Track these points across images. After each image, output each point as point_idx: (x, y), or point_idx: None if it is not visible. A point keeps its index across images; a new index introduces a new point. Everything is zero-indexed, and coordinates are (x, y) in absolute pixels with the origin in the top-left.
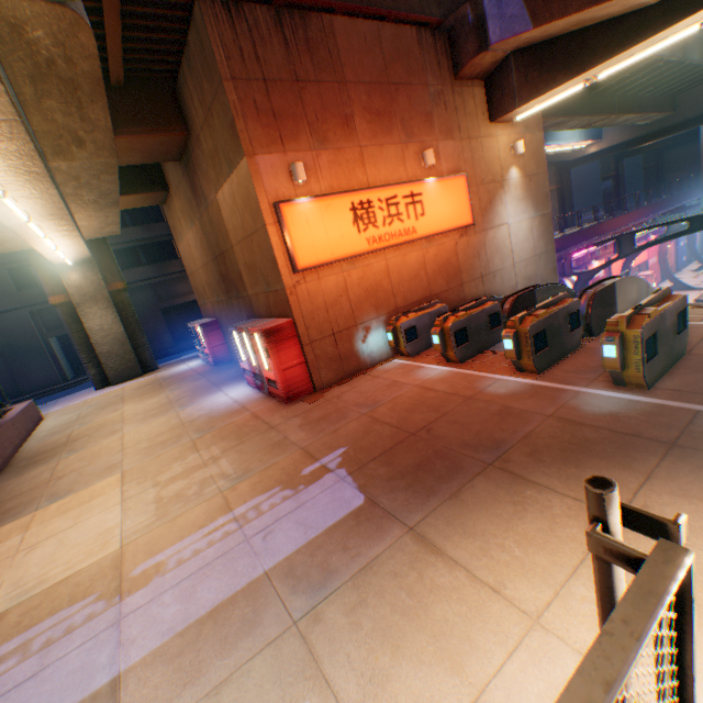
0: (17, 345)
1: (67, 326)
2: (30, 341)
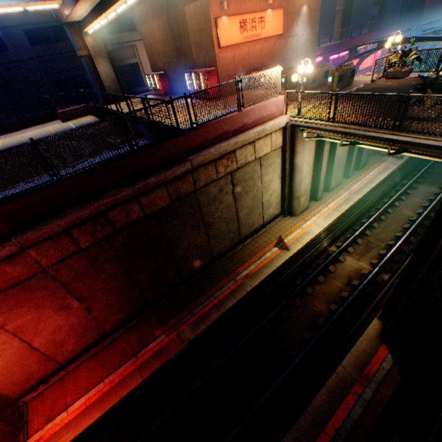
0: (38, 82)
1: (89, 70)
2: (44, 80)
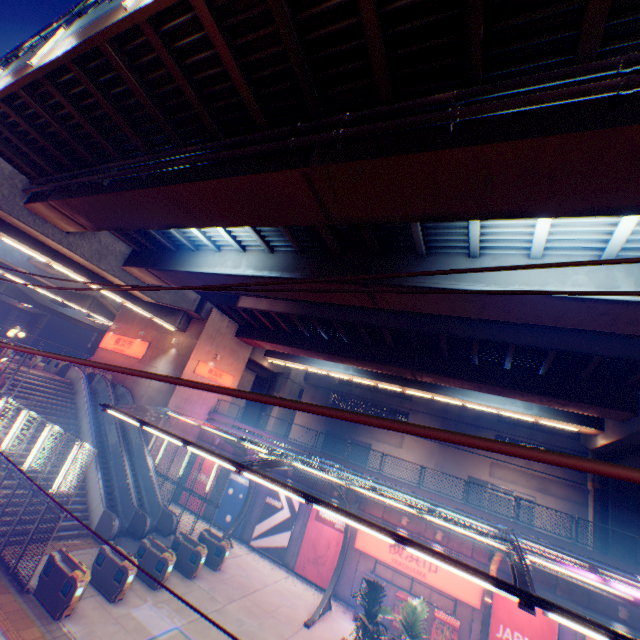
0: None
1: None
2: None
